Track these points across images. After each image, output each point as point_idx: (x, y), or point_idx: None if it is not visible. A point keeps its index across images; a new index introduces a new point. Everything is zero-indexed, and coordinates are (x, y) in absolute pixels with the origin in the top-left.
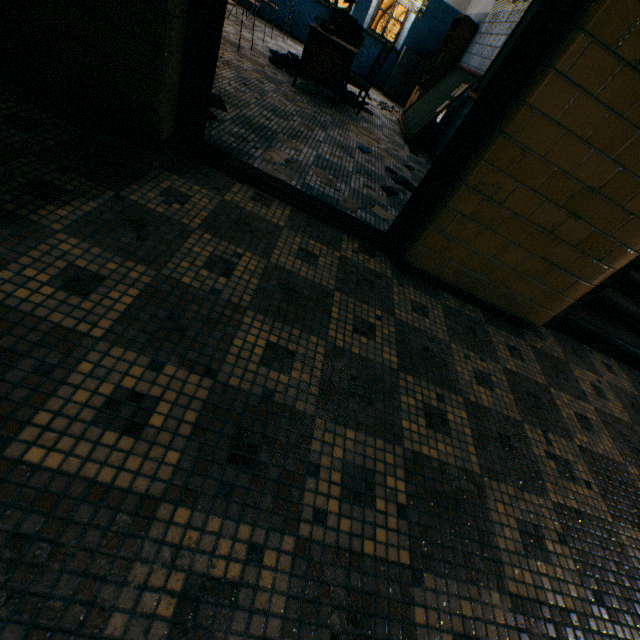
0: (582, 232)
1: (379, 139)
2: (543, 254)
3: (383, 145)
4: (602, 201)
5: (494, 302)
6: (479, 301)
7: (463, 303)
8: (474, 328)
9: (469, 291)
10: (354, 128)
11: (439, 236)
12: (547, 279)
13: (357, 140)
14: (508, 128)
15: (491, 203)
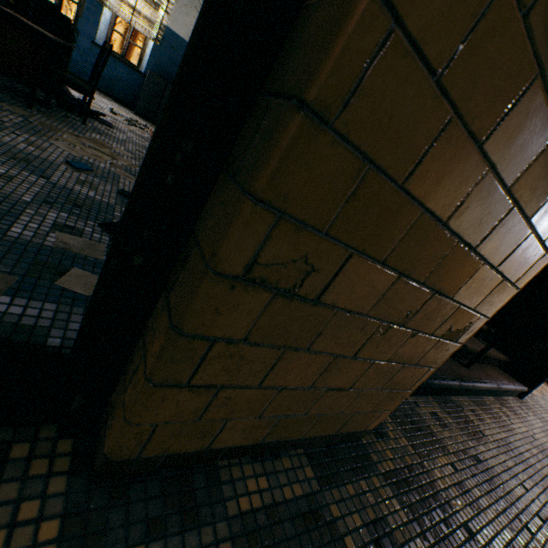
0: (444, 312)
1: (117, 153)
2: (391, 355)
3: (123, 161)
4: (478, 263)
5: (323, 432)
6: (299, 441)
7: (274, 460)
8: (312, 545)
9: (280, 438)
10: (71, 137)
11: (183, 392)
12: (394, 381)
13: (71, 152)
14: (316, 81)
15: (296, 300)
